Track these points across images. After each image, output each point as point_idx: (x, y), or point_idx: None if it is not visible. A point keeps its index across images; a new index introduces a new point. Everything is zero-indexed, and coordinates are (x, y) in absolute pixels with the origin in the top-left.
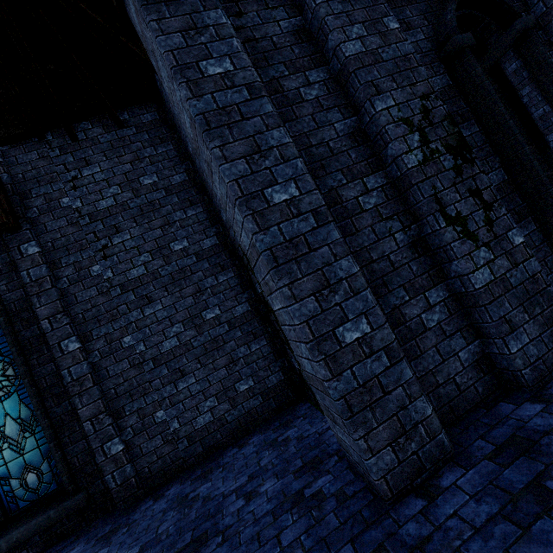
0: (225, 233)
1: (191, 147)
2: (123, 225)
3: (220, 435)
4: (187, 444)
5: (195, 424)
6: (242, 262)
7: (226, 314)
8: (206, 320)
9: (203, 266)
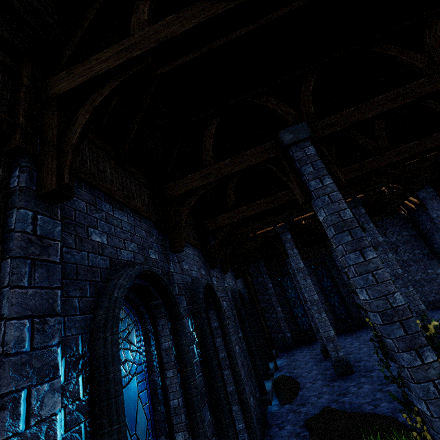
0: (432, 249)
1: (424, 227)
2: (399, 245)
3: (437, 304)
4: (427, 304)
5: (429, 299)
6: (439, 258)
7: (435, 272)
8: (428, 273)
9: (425, 258)
